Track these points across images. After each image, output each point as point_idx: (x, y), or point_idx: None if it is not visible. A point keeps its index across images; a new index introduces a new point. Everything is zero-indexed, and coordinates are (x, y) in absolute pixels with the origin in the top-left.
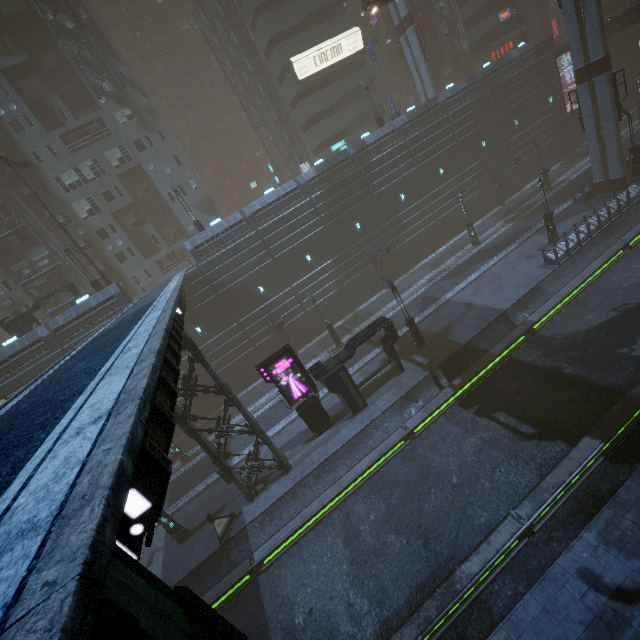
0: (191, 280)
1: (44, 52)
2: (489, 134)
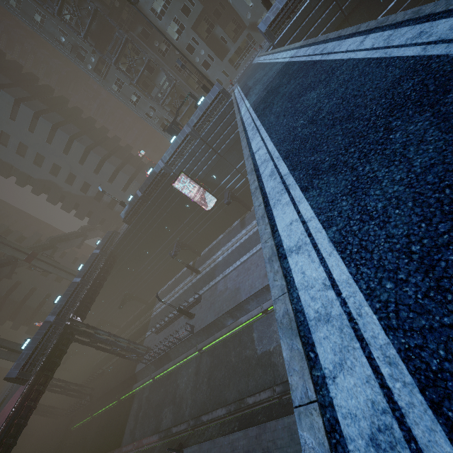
0: None
1: None
2: None
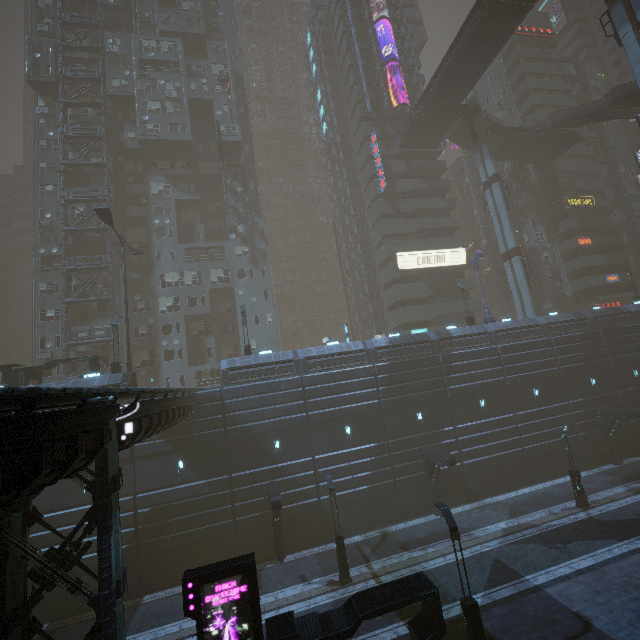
0: (206, 400)
1: (214, 201)
2: (600, 373)
